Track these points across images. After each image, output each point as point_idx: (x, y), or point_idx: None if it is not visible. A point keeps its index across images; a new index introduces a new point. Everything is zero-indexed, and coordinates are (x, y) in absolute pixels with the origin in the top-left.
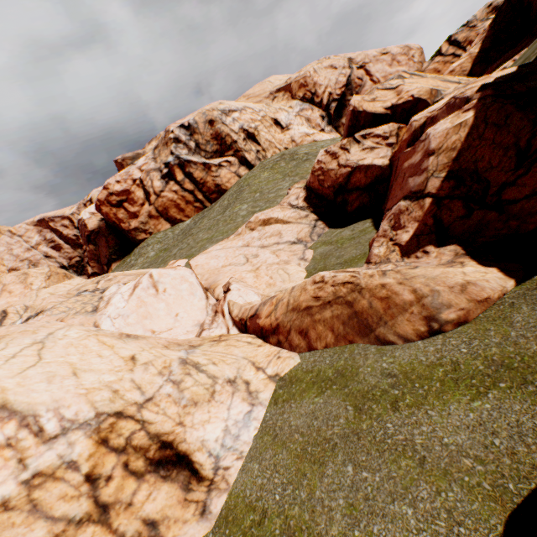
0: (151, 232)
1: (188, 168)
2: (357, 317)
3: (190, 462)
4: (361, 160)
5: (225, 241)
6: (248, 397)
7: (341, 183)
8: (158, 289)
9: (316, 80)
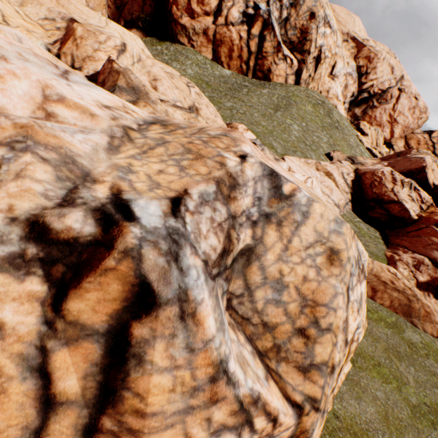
0: (194, 45)
1: (268, 32)
2: (408, 307)
3: None
4: (405, 201)
5: (298, 159)
6: None
7: (383, 199)
8: None
9: (378, 66)
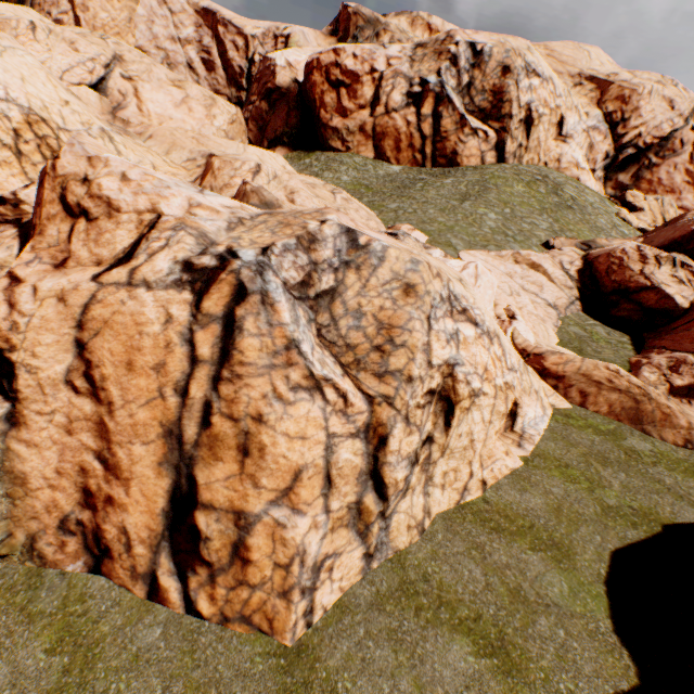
0: (350, 147)
1: (443, 107)
2: (636, 411)
3: (514, 419)
4: (664, 285)
5: (486, 253)
6: (542, 407)
7: (629, 288)
8: (476, 282)
9: (642, 105)
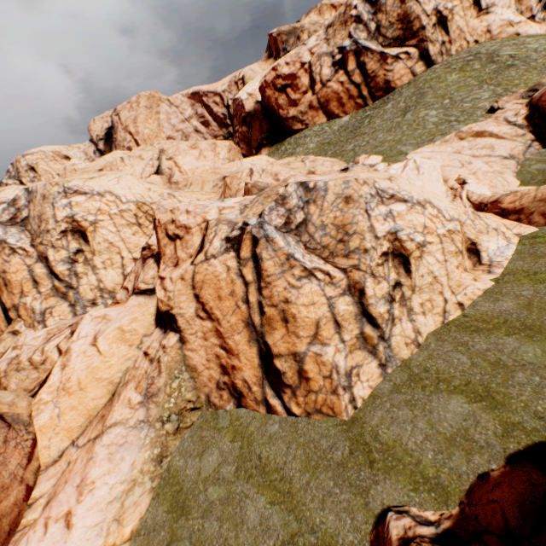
0: (307, 123)
1: (363, 57)
2: None
3: (478, 255)
4: None
5: (431, 145)
6: (505, 239)
7: None
8: (419, 171)
9: None
